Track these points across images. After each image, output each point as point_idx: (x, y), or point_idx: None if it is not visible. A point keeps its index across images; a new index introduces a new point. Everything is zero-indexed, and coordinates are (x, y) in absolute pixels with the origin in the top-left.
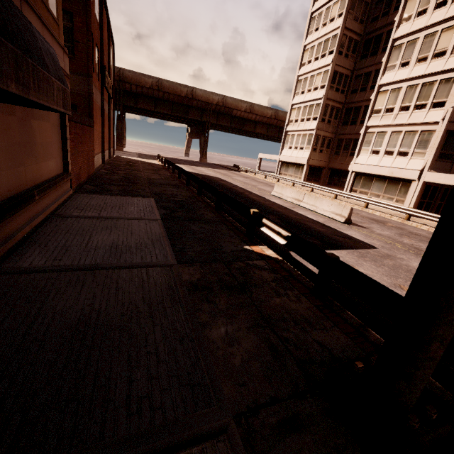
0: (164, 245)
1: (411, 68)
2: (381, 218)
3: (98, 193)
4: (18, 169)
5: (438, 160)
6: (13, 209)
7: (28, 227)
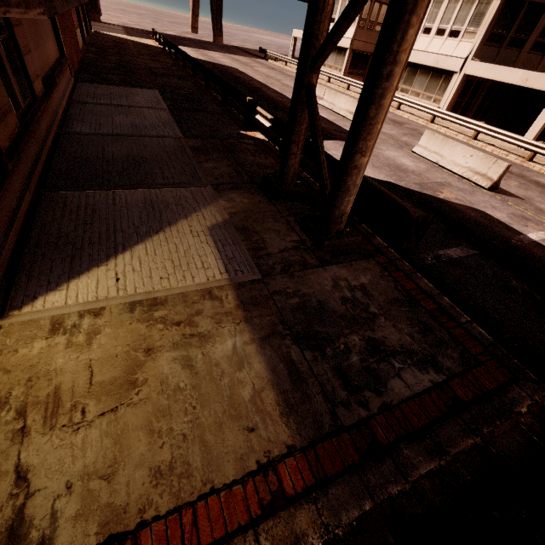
0: (173, 127)
1: None
2: (405, 120)
3: (100, 83)
4: (38, 51)
5: (486, 44)
6: (51, 88)
7: (61, 108)
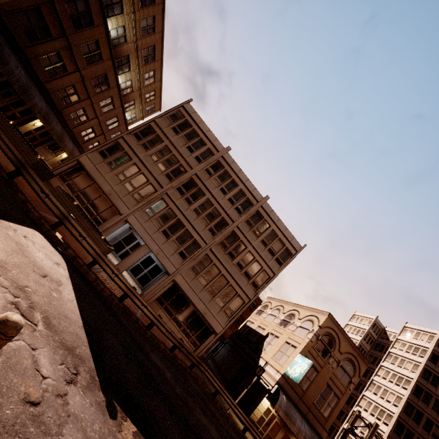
0: None
1: (357, 432)
2: None
3: None
4: None
5: None
6: None
7: None
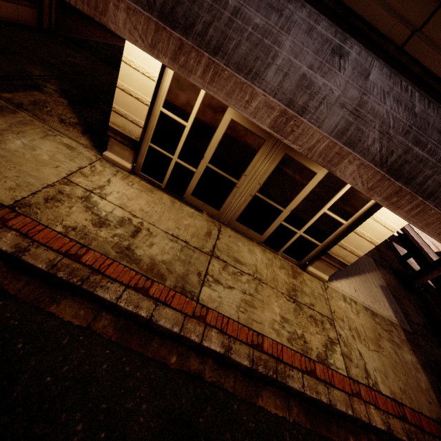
0: None
1: None
2: None
3: None
4: None
5: None
6: None
7: None
